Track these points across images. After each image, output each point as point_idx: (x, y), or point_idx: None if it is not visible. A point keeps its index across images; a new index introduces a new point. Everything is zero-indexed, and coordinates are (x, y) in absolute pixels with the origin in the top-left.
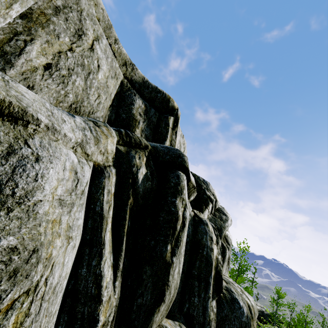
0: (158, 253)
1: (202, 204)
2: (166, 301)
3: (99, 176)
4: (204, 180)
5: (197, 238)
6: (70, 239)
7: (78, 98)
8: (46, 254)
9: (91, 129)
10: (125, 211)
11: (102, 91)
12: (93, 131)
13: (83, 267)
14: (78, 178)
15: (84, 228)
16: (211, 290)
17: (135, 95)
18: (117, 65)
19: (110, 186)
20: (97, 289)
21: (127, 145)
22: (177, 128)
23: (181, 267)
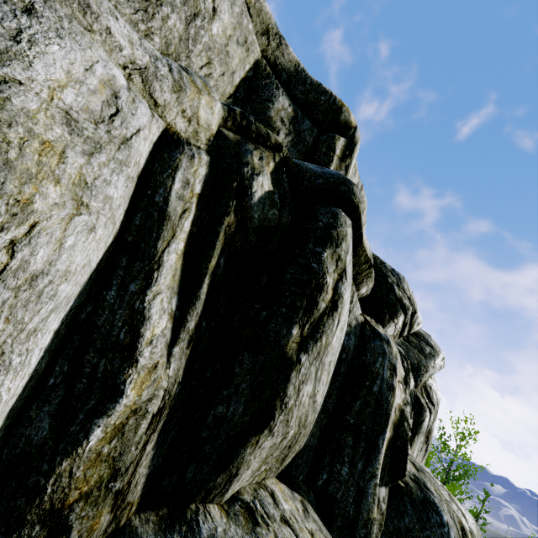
0: (270, 334)
1: (383, 310)
2: (277, 436)
3: (173, 147)
4: (393, 269)
5: (363, 360)
6: (83, 208)
7: (169, 50)
8: (19, 194)
9: (172, 68)
10: (215, 233)
11: (217, 58)
12: (174, 72)
13: (112, 288)
14: (118, 106)
15: (127, 223)
16: (380, 463)
17: (278, 88)
18: (251, 27)
19: (192, 177)
20: (130, 336)
21: (241, 133)
22: (349, 160)
23: (319, 392)
